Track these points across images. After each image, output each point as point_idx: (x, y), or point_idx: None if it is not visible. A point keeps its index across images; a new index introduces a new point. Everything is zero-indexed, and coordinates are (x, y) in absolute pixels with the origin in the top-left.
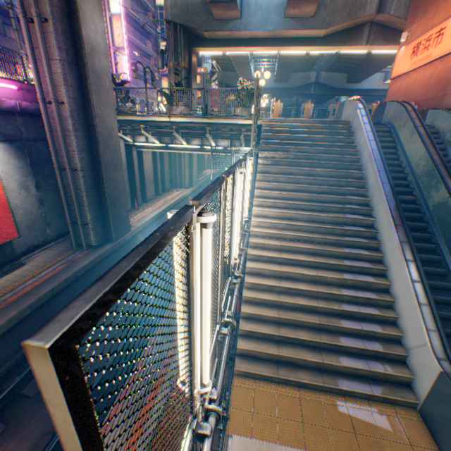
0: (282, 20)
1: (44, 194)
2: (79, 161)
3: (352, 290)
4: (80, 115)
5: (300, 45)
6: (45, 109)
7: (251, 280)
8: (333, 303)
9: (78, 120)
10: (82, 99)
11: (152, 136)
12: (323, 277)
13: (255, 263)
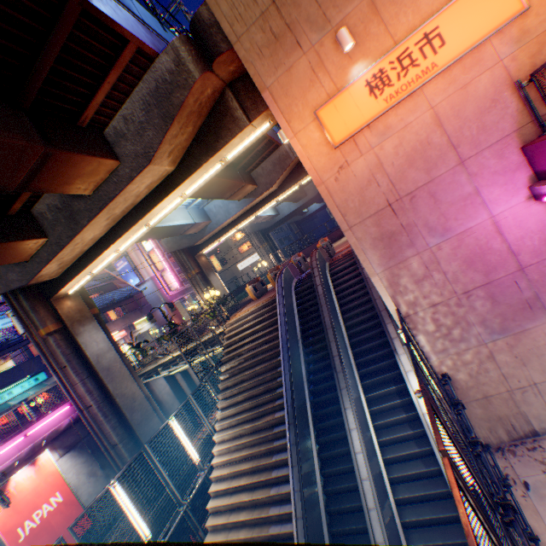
0: (238, 203)
1: (109, 468)
2: (116, 436)
3: (278, 506)
4: (105, 404)
5: (266, 203)
6: (84, 415)
7: (209, 522)
8: (265, 527)
9: (105, 408)
10: (104, 391)
11: (175, 365)
12: (257, 498)
13: (214, 501)
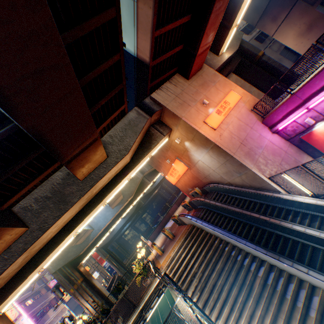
0: (113, 210)
1: None
2: None
3: None
4: None
5: (128, 207)
6: None
7: None
8: None
9: None
10: None
11: None
12: None
13: None
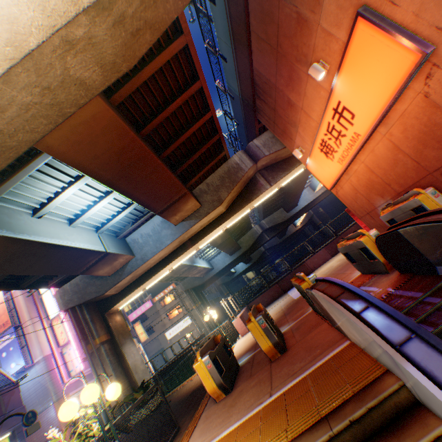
0: (174, 228)
1: None
2: None
3: None
4: None
5: (211, 230)
6: None
7: None
8: None
9: None
10: None
11: None
12: None
13: None
